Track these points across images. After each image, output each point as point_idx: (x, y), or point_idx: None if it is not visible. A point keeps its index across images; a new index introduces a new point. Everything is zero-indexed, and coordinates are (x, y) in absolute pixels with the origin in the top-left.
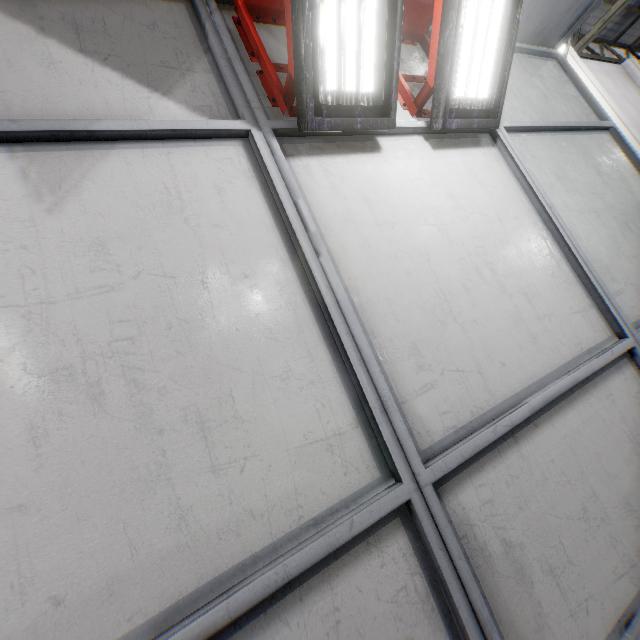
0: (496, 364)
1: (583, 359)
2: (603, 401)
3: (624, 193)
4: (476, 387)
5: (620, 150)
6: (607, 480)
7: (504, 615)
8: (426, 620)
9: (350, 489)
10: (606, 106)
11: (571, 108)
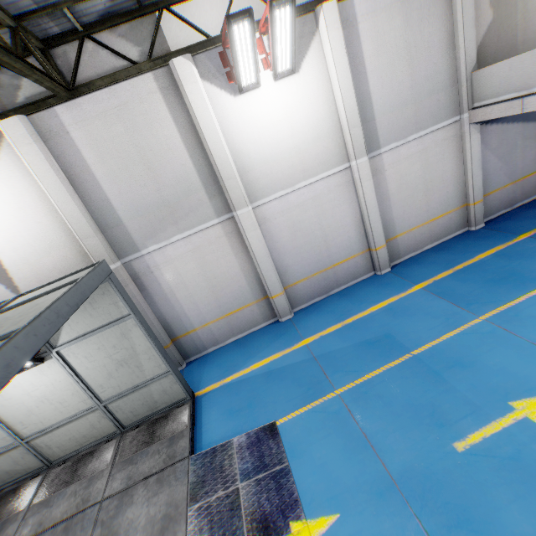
0: (47, 420)
1: (80, 412)
2: (84, 420)
3: (128, 350)
4: (40, 425)
5: (138, 325)
6: (80, 433)
7: (45, 452)
8: (28, 454)
9: (10, 443)
10: (341, 102)
11: (109, 313)
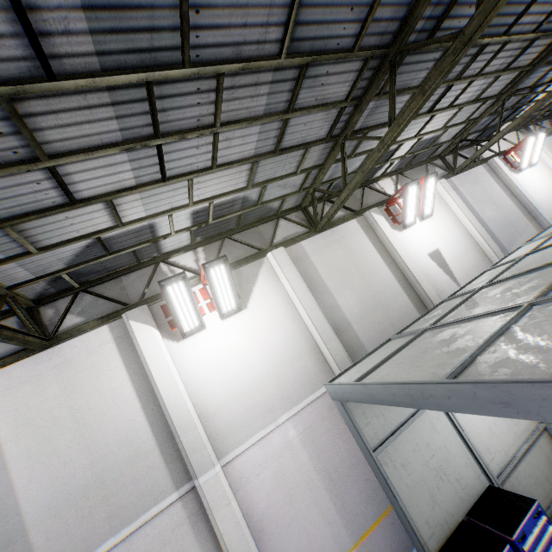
0: None
1: None
2: None
3: None
4: None
5: None
6: None
7: None
8: None
9: None
10: None
11: None
